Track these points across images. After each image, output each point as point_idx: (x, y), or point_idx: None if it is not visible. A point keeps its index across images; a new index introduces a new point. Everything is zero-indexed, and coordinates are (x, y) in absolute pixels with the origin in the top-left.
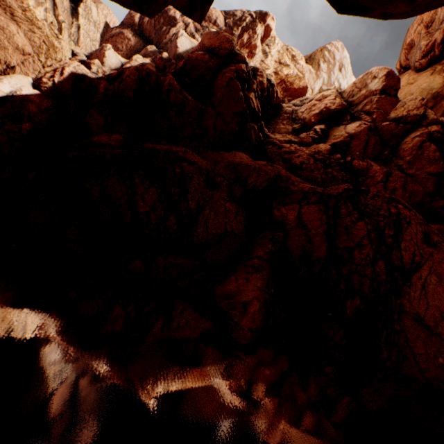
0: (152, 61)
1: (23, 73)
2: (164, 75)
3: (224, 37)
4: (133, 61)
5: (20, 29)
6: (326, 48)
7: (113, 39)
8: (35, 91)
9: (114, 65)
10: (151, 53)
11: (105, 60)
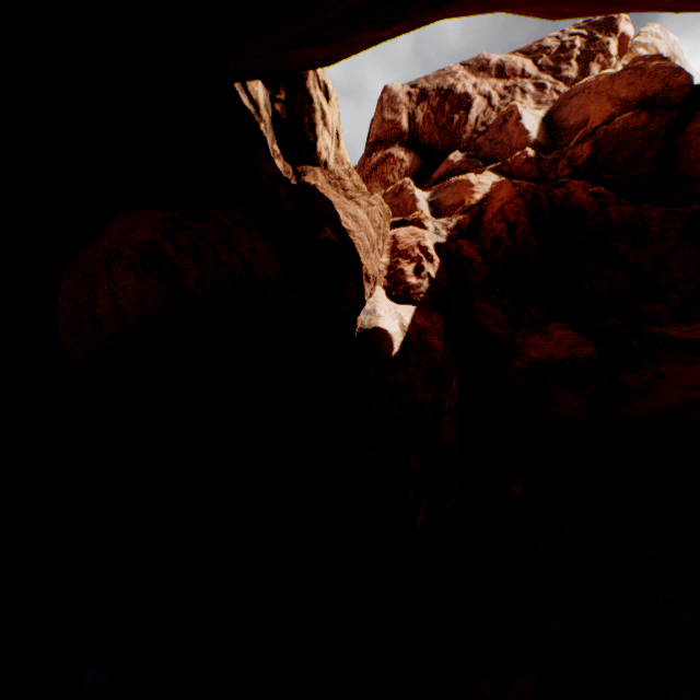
0: (496, 173)
1: (376, 283)
2: (558, 186)
3: (660, 68)
4: (476, 186)
5: (361, 208)
6: (637, 44)
7: (377, 172)
8: (409, 308)
9: (426, 208)
10: (463, 163)
11: (418, 206)
